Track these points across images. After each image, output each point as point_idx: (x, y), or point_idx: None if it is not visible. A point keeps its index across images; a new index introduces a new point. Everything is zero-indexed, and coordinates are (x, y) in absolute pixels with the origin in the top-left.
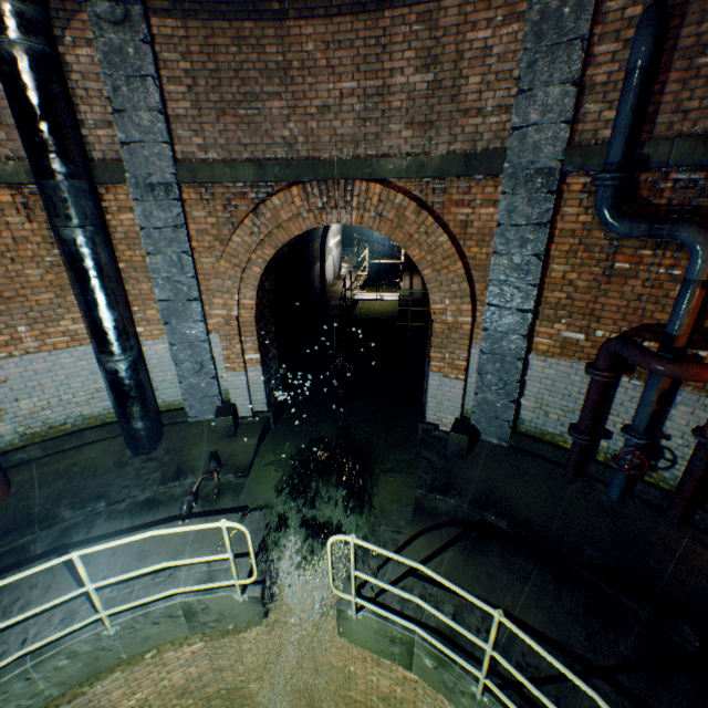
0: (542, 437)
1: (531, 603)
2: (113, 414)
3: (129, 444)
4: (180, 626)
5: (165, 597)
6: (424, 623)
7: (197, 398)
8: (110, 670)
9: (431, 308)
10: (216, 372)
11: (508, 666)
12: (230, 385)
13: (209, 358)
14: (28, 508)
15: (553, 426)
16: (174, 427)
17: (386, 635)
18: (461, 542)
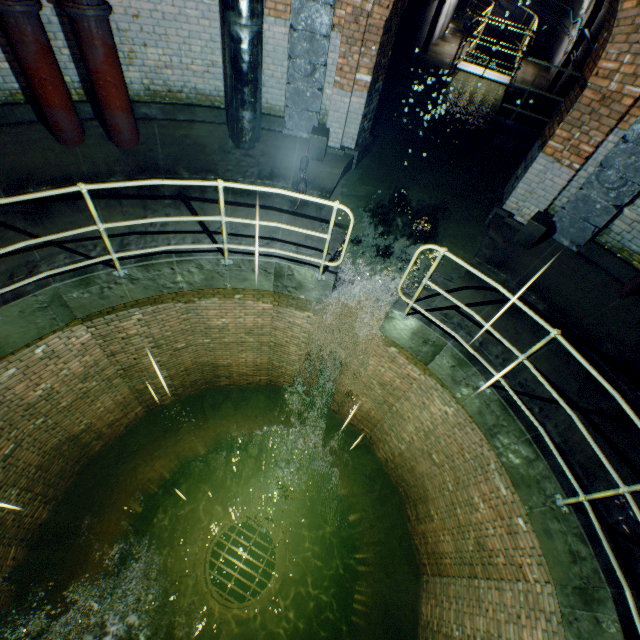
0: (618, 253)
1: (543, 358)
2: (221, 99)
3: (233, 134)
4: (268, 282)
5: (265, 256)
6: (456, 339)
7: (298, 110)
8: (212, 295)
9: (597, 66)
10: (323, 84)
11: (533, 371)
12: (331, 106)
13: (323, 63)
14: (154, 159)
15: (639, 245)
16: (270, 134)
17: (422, 338)
18: (500, 305)
